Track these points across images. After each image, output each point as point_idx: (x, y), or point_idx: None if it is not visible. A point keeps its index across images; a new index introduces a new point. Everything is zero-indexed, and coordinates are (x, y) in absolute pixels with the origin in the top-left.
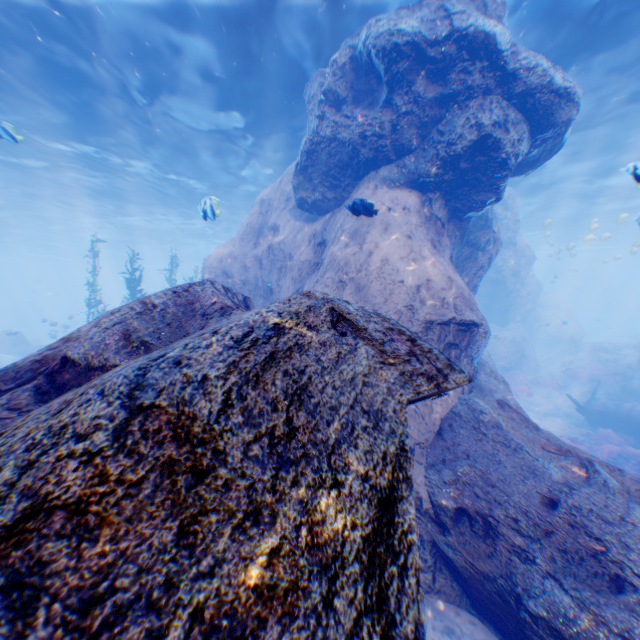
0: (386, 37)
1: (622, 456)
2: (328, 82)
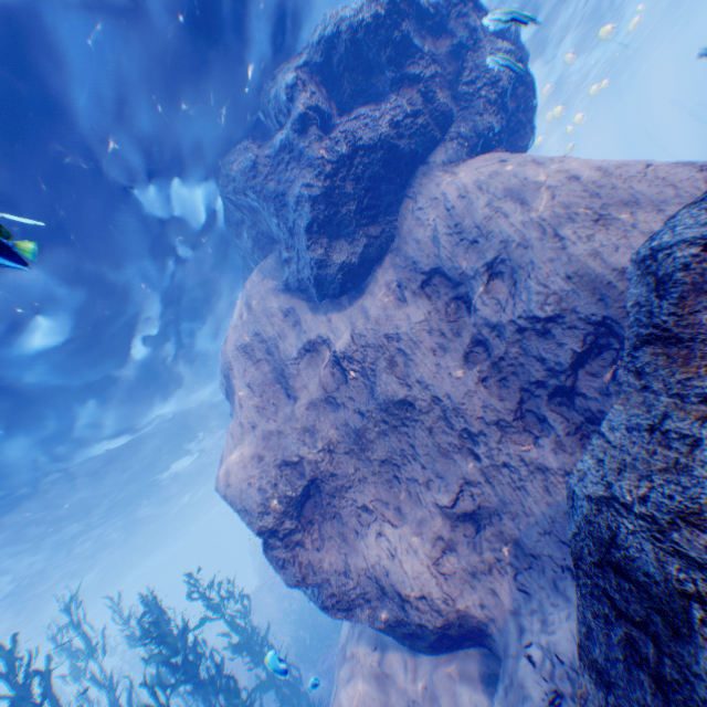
0: (370, 5)
1: None
2: (301, 103)
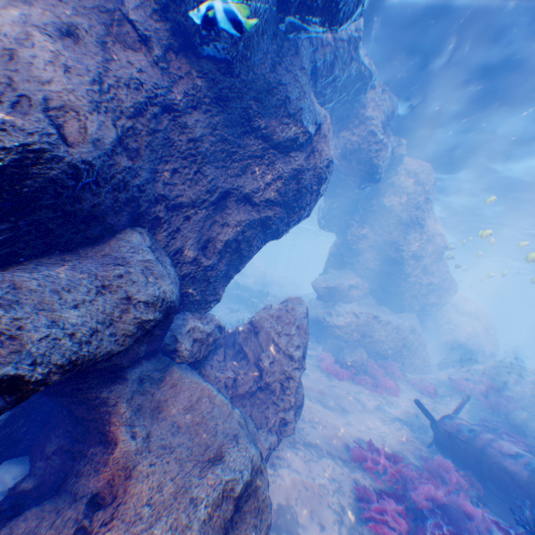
0: None
1: (446, 512)
2: None
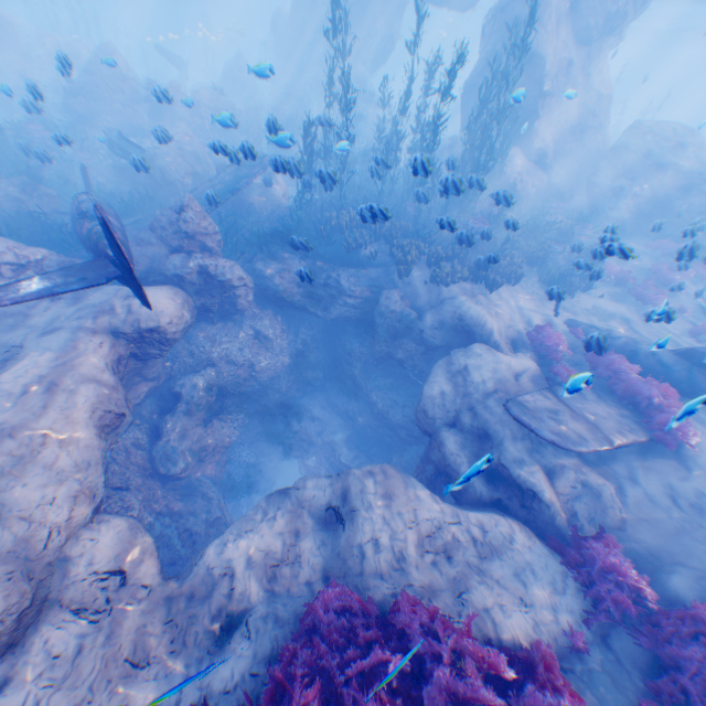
0: None
1: None
2: None
